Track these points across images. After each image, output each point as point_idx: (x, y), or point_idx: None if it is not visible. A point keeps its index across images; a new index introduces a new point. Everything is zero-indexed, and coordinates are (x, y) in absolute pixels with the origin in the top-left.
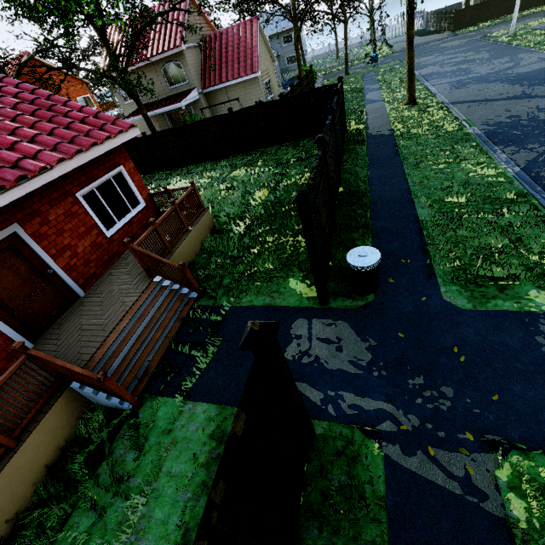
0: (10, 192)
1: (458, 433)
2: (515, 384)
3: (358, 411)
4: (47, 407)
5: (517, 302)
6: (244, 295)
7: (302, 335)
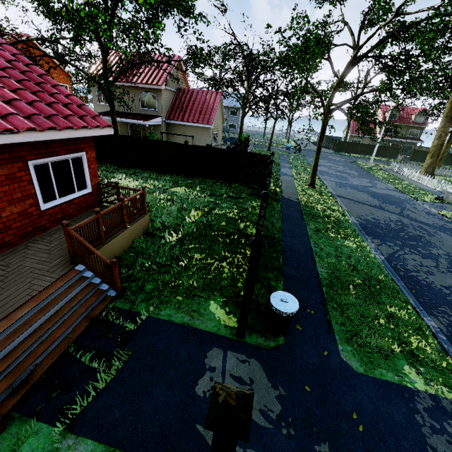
0: None
1: None
2: None
3: None
4: None
5: (397, 375)
6: (164, 306)
7: (216, 368)
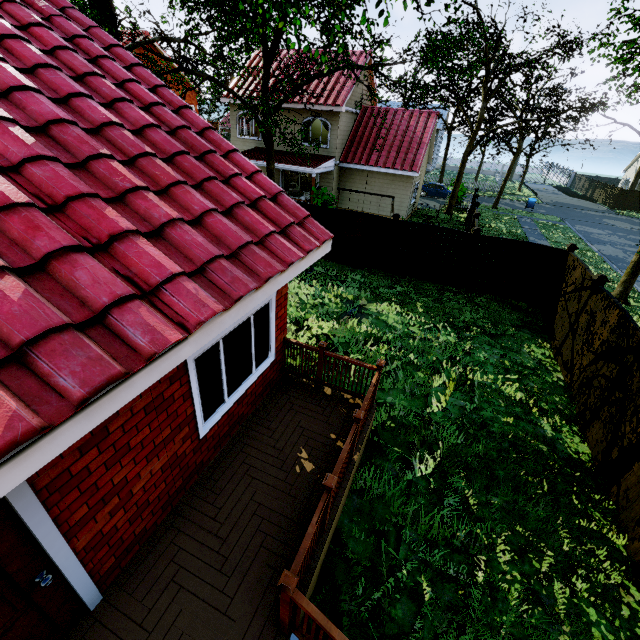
0: (48, 436)
1: None
2: None
3: None
4: None
5: None
6: None
7: None
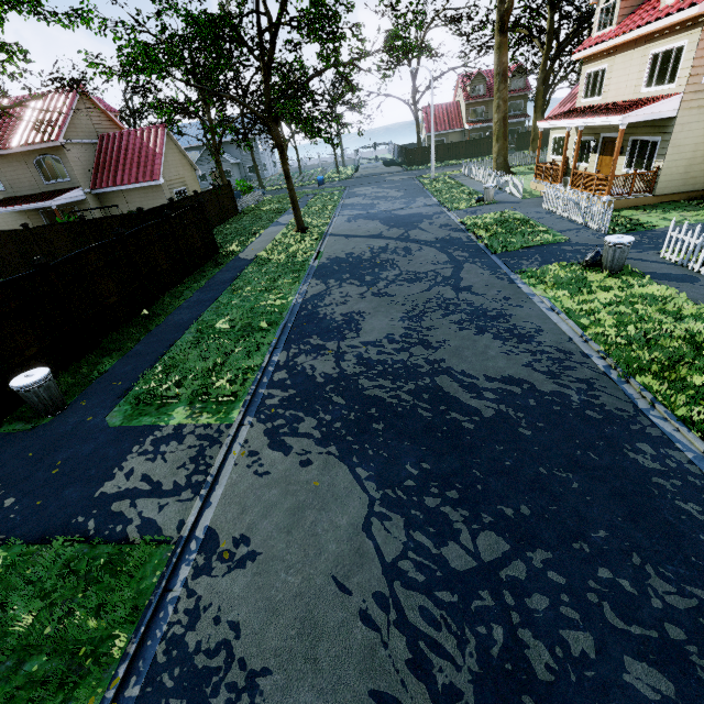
0: None
1: None
2: (72, 488)
3: None
4: None
5: (158, 418)
6: None
7: None
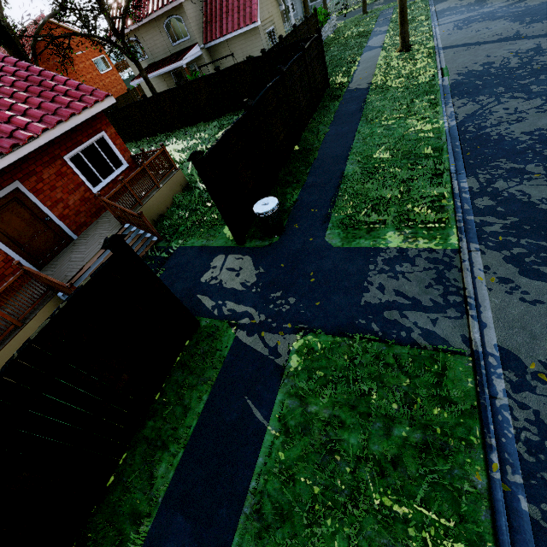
0: (7, 156)
1: (284, 324)
2: (336, 295)
3: (232, 313)
4: (41, 306)
5: (374, 241)
6: (190, 238)
7: (217, 266)
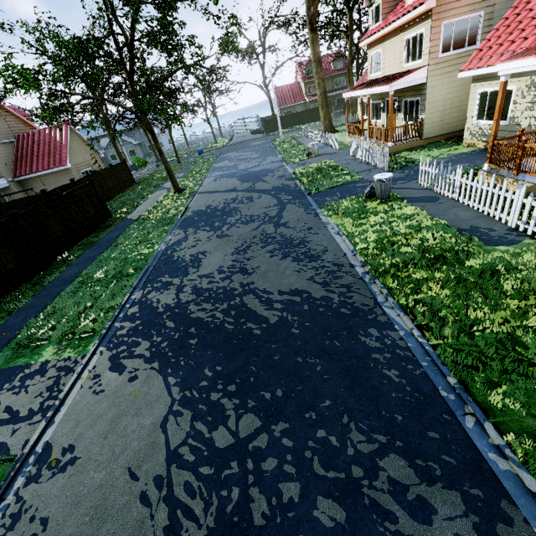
0: None
1: None
2: None
3: None
4: None
5: (31, 358)
6: None
7: None
